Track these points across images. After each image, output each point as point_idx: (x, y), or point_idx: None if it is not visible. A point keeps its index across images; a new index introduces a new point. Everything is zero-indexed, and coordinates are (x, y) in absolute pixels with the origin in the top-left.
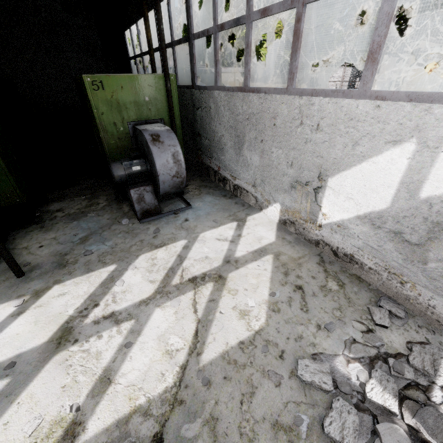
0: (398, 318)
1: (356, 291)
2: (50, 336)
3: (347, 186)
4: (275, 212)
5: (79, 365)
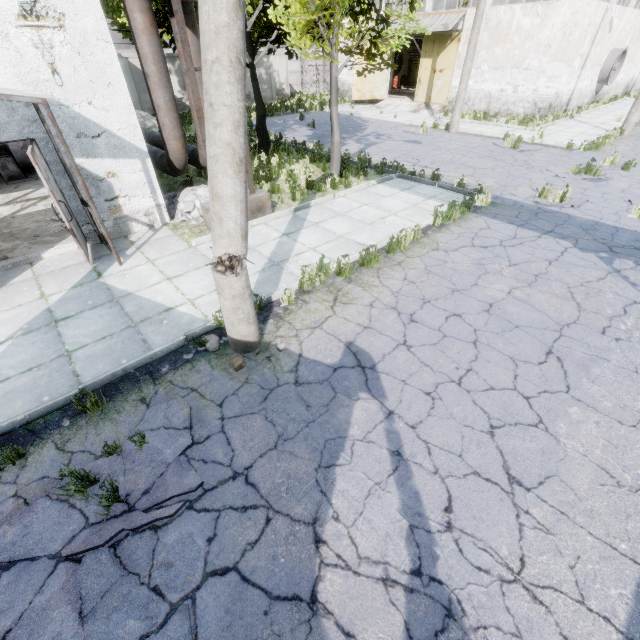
0: None
1: None
2: None
3: None
4: None
5: None
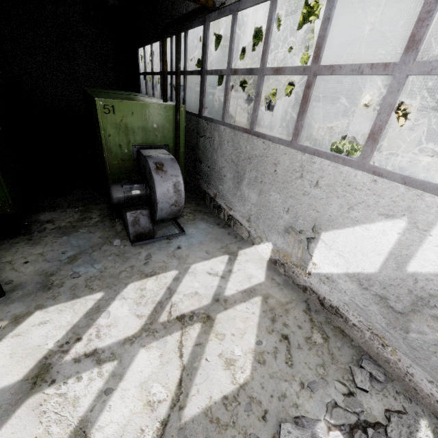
0: (378, 381)
1: (339, 346)
2: (25, 374)
3: (339, 244)
4: (266, 250)
5: (54, 413)
